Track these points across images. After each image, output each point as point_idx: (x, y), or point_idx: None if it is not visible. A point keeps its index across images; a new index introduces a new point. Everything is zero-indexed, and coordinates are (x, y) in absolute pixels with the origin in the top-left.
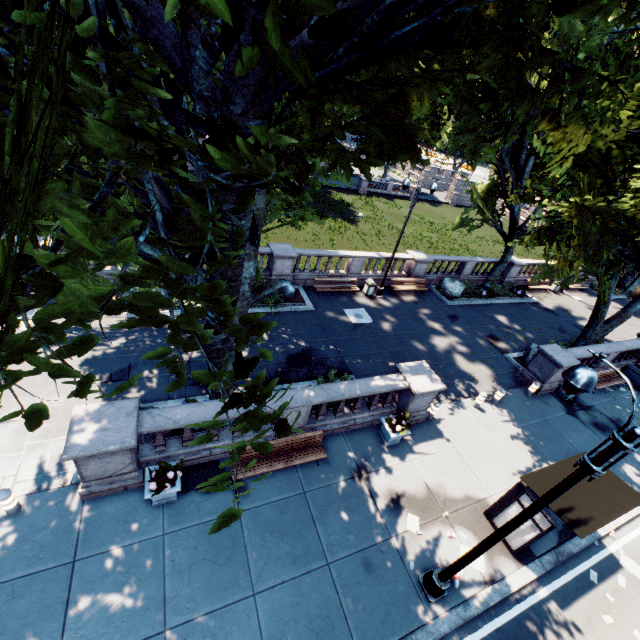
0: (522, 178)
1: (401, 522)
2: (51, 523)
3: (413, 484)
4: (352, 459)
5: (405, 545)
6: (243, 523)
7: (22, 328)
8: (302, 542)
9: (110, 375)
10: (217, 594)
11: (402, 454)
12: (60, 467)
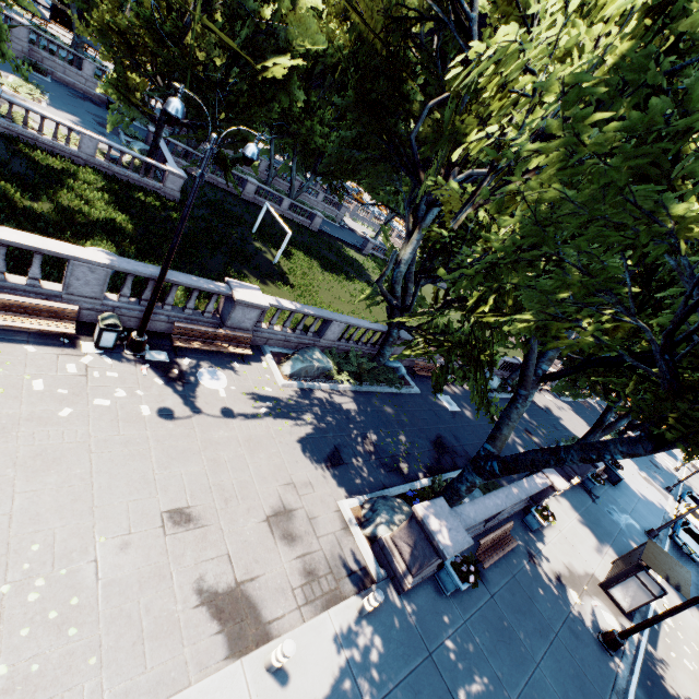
0: None
1: (569, 596)
2: (393, 620)
3: (559, 564)
4: (521, 544)
5: (580, 614)
6: (499, 606)
7: (221, 393)
8: (536, 618)
9: (328, 458)
10: (521, 668)
11: (541, 539)
12: (357, 562)
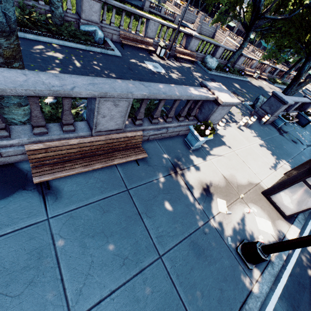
0: None
1: (214, 206)
2: None
3: (215, 176)
4: (167, 160)
5: (221, 224)
6: (53, 232)
7: None
8: (130, 240)
9: None
10: None
11: (203, 156)
12: None
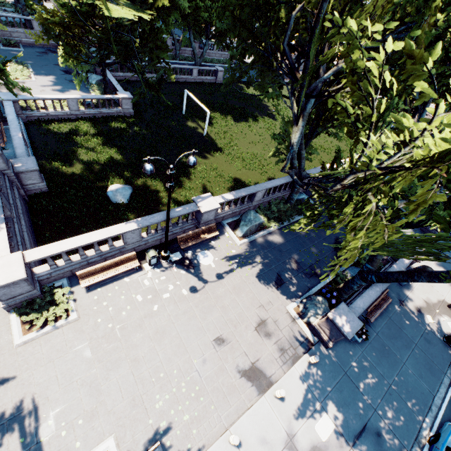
0: (426, 106)
1: (426, 319)
2: (325, 361)
3: (420, 301)
4: (394, 296)
5: (432, 328)
6: (381, 338)
7: (212, 266)
8: (403, 339)
9: (275, 282)
10: (394, 367)
11: (408, 288)
12: (302, 337)
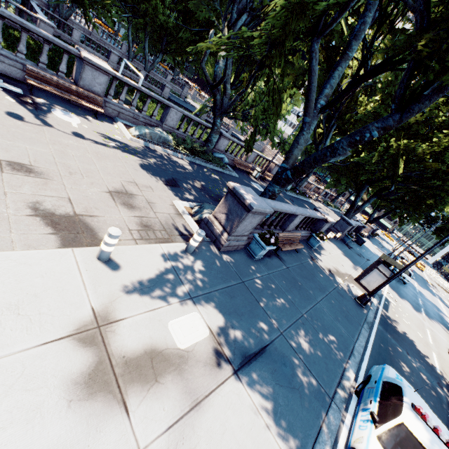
0: (329, 133)
1: (337, 280)
2: (215, 261)
3: (330, 266)
4: (306, 252)
5: (344, 288)
6: (292, 273)
7: (73, 124)
8: (316, 283)
9: (167, 181)
10: (307, 301)
11: (319, 254)
12: (187, 231)
